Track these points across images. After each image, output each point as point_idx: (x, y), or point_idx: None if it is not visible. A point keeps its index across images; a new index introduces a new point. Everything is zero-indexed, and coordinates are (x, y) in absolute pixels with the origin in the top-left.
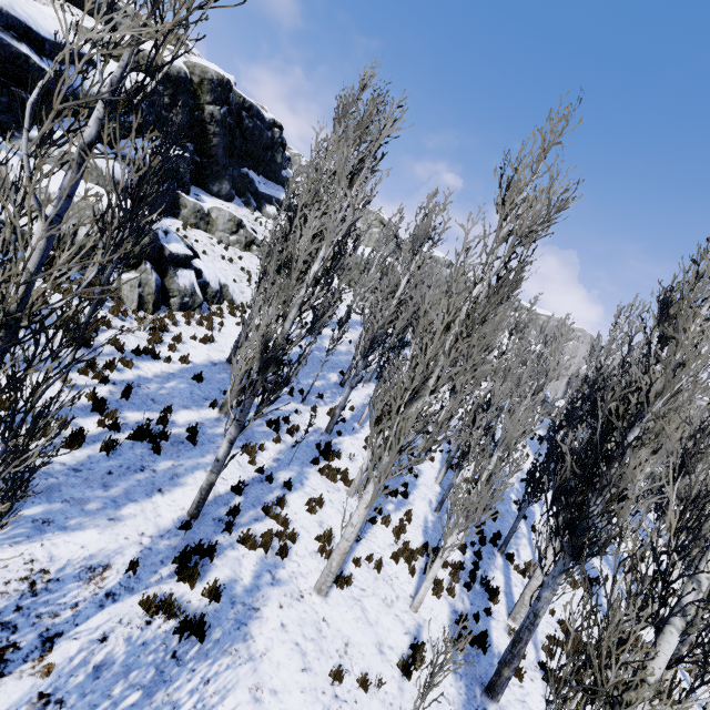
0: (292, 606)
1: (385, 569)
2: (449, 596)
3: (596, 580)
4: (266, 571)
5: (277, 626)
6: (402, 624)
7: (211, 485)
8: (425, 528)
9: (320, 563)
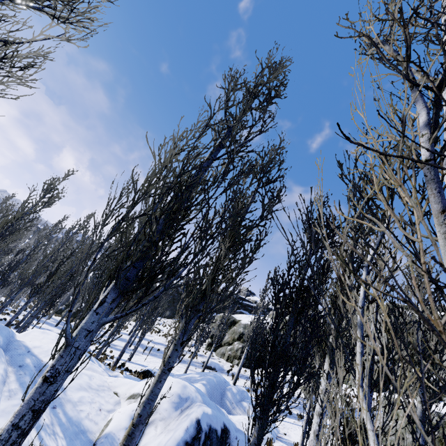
0: None
1: None
2: None
3: None
4: None
5: None
6: None
7: None
8: None
9: None
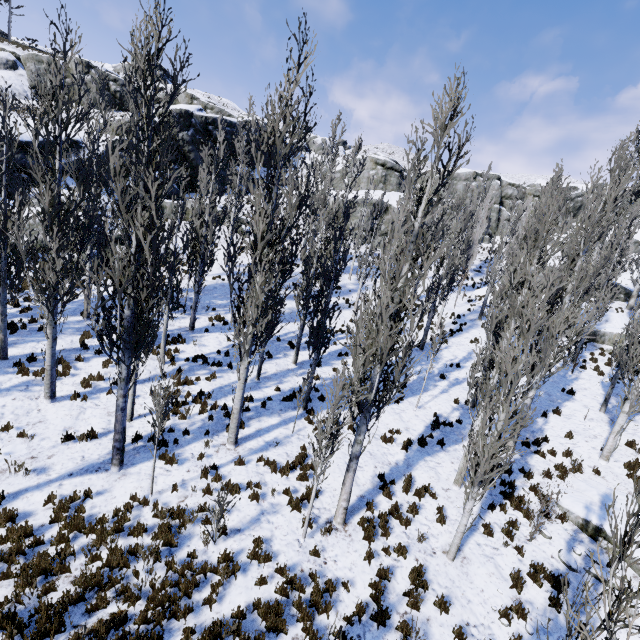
0: (23, 400)
1: (137, 400)
2: (181, 420)
3: (441, 443)
4: (25, 386)
5: (0, 405)
6: (108, 424)
7: (2, 340)
8: (224, 386)
9: (76, 389)
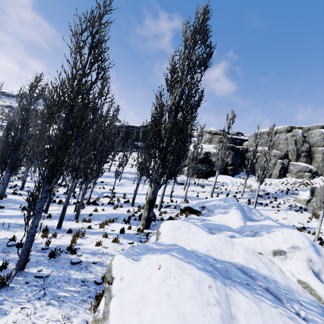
0: None
1: None
2: None
3: None
4: None
5: None
6: None
7: None
8: None
9: None
